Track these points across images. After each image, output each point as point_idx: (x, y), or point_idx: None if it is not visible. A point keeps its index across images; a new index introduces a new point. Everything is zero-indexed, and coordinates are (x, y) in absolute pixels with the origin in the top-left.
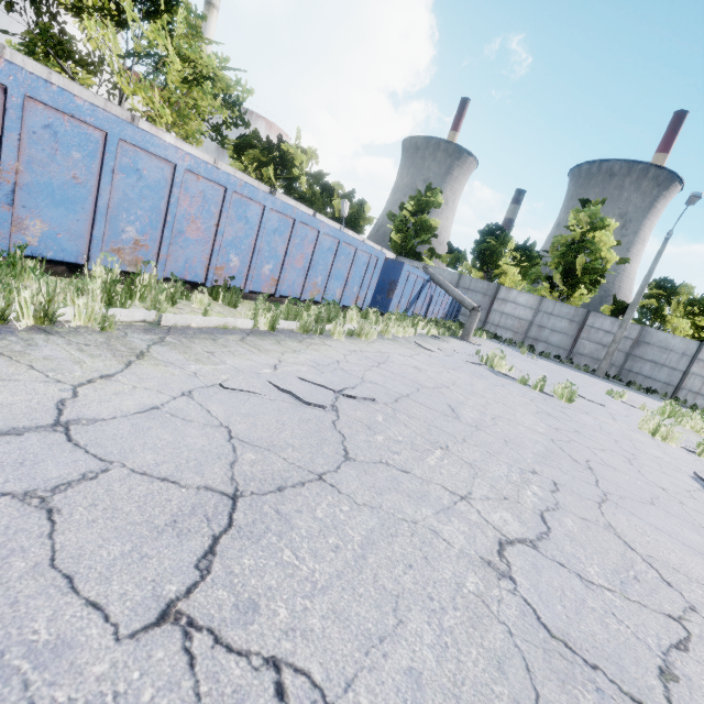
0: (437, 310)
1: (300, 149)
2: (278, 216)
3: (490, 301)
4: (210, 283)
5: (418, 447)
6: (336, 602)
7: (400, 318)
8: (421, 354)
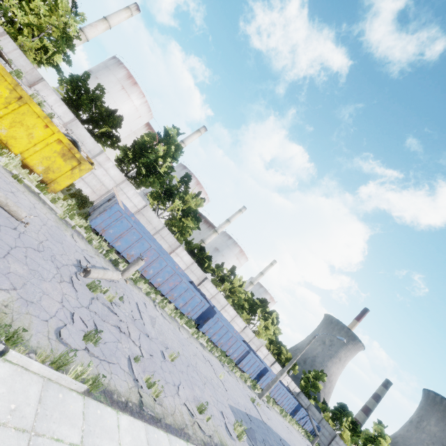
0: (307, 427)
1: (285, 348)
2: (284, 391)
3: (331, 439)
4: (272, 397)
5: (296, 440)
6: (293, 439)
7: (296, 423)
8: (298, 435)
